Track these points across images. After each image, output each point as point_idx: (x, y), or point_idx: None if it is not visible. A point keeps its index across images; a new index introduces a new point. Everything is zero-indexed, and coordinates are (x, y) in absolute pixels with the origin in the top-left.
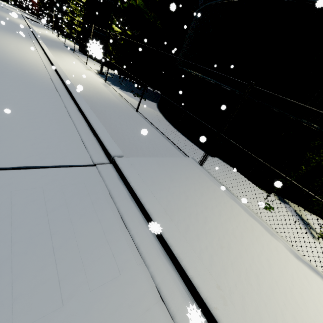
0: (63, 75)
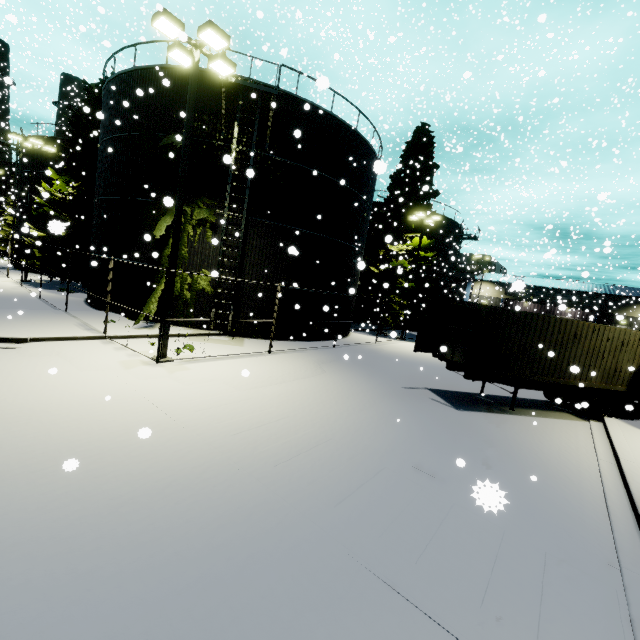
0: None
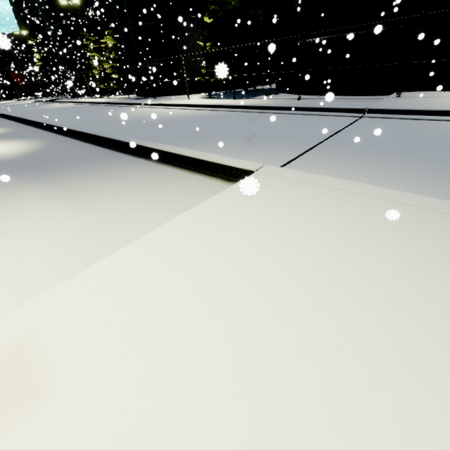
0: (234, 104)
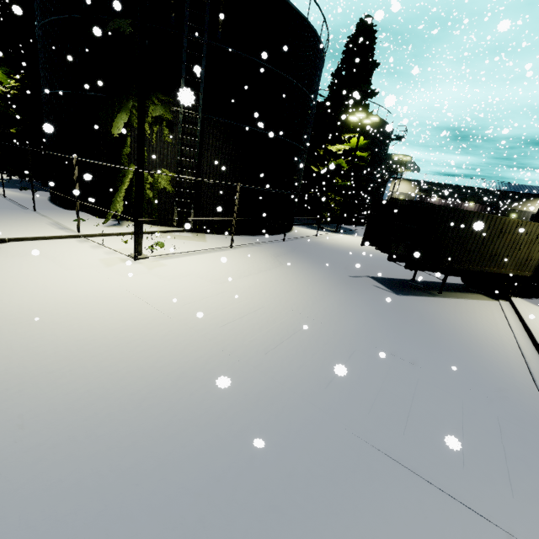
0: None
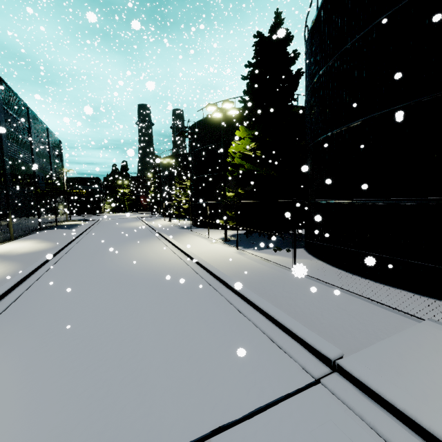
0: (205, 264)
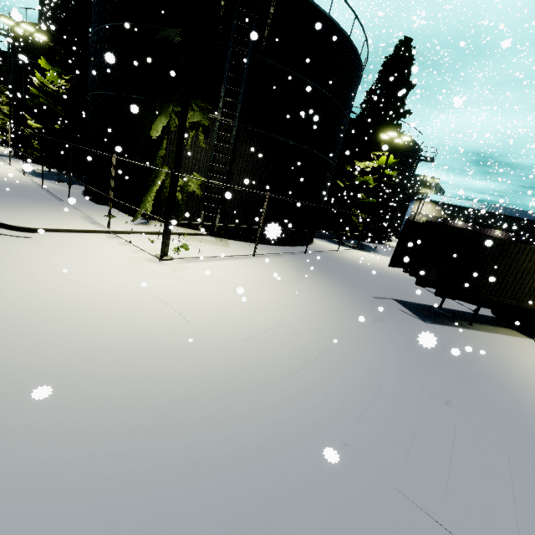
0: None
